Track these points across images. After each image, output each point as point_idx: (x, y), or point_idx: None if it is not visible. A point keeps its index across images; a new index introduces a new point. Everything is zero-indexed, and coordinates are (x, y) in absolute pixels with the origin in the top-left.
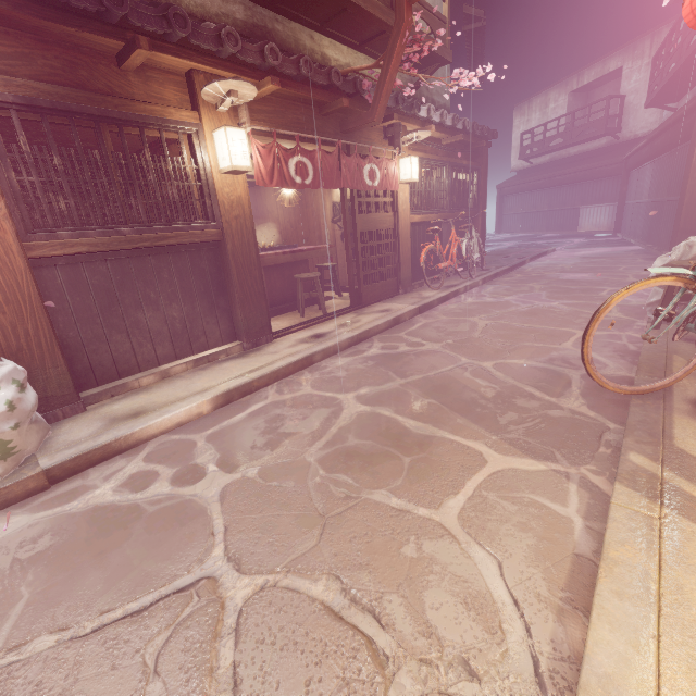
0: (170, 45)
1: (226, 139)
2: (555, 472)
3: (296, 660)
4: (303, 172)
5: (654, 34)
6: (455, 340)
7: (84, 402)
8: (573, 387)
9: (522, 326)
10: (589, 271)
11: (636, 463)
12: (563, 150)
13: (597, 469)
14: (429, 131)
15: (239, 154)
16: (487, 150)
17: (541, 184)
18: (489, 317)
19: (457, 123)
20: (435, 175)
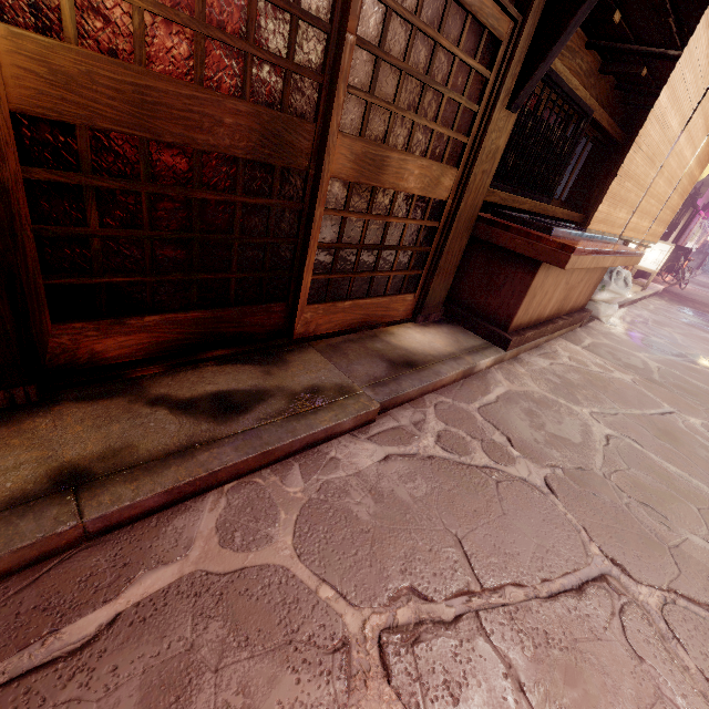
0: None
1: None
2: None
3: None
4: None
5: None
6: None
7: None
8: None
9: None
10: None
11: None
12: None
13: None
14: None
15: None
16: None
17: None
18: None
19: None
20: None
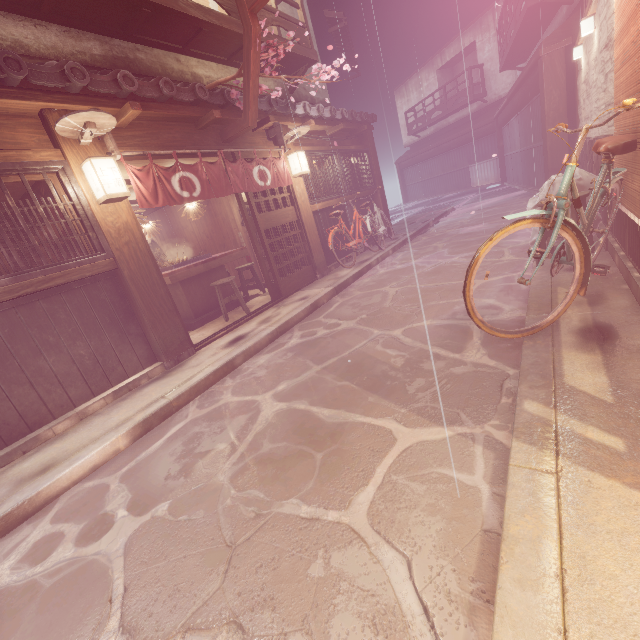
0: (9, 89)
1: (94, 170)
2: (461, 436)
3: None
4: (190, 186)
5: (493, 9)
6: (368, 314)
7: None
8: (475, 339)
9: (428, 287)
10: (484, 221)
11: (531, 412)
12: (444, 120)
13: (500, 423)
14: (307, 125)
15: (113, 182)
16: (371, 133)
17: (431, 153)
18: (399, 283)
19: (335, 114)
20: (328, 164)
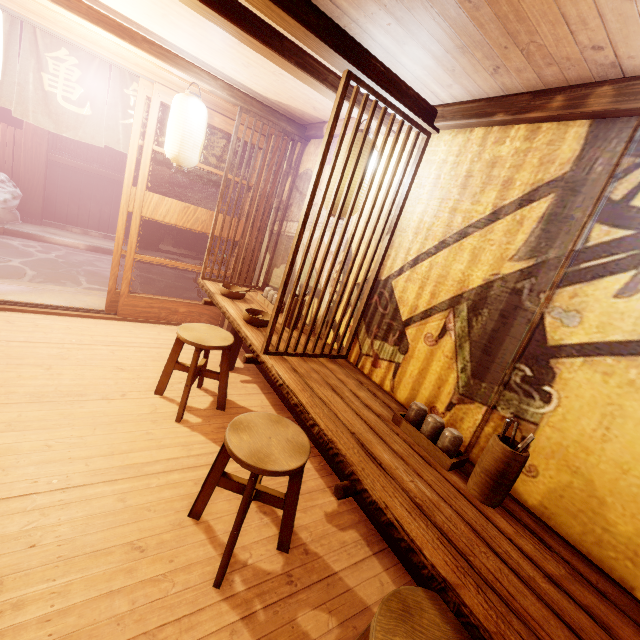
0: None
1: None
2: None
3: (5, 271)
4: None
5: None
6: None
7: (43, 223)
8: None
9: None
10: None
11: None
12: None
13: None
14: None
15: None
16: None
17: None
18: None
19: None
20: None
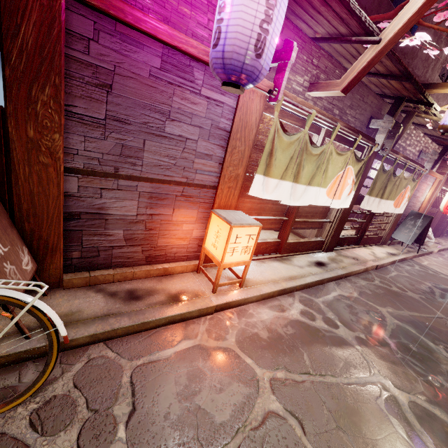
0: None
1: None
2: None
3: None
4: None
5: None
6: None
7: None
8: None
9: None
10: None
11: None
12: None
13: None
14: None
15: None
16: None
17: None
18: None
19: None
20: None
